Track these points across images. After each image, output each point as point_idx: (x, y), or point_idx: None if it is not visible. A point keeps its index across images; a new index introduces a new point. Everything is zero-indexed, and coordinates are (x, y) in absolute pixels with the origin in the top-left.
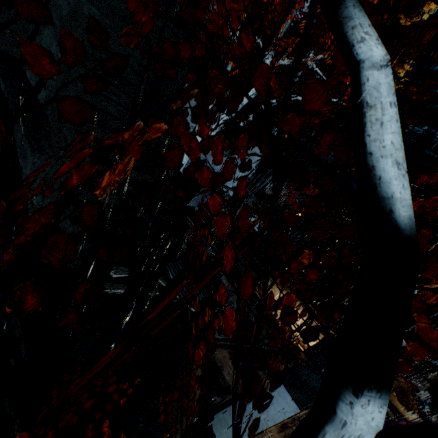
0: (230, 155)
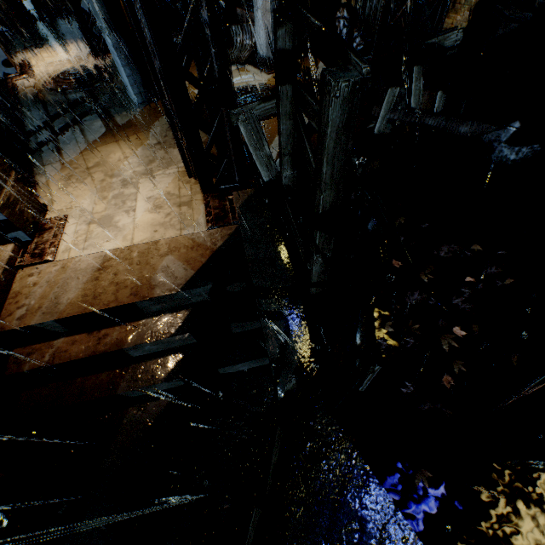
0: None
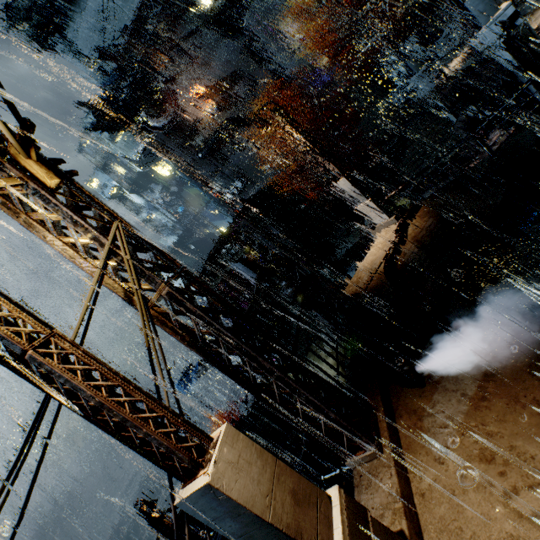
0: None
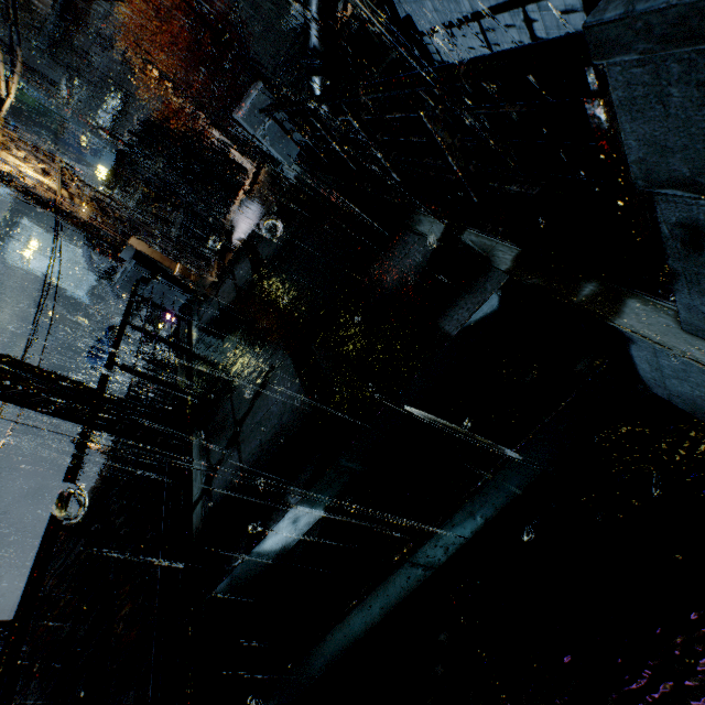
0: None
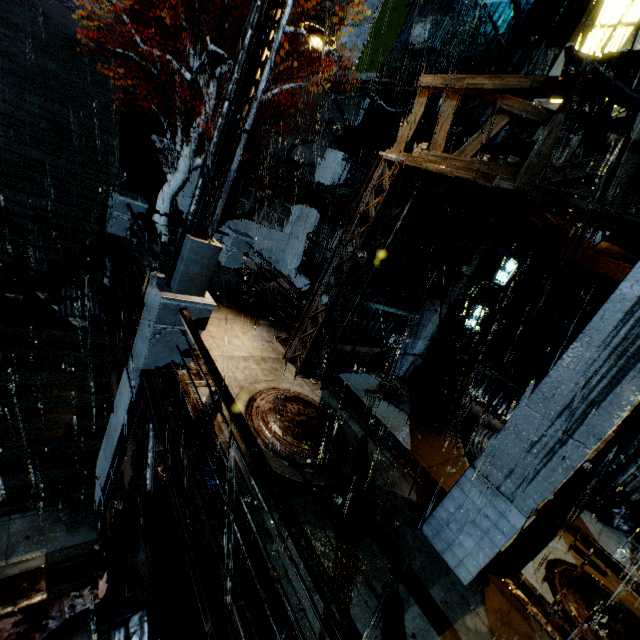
0: (280, 227)
